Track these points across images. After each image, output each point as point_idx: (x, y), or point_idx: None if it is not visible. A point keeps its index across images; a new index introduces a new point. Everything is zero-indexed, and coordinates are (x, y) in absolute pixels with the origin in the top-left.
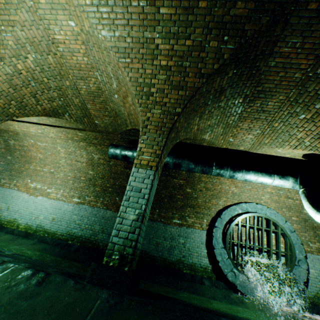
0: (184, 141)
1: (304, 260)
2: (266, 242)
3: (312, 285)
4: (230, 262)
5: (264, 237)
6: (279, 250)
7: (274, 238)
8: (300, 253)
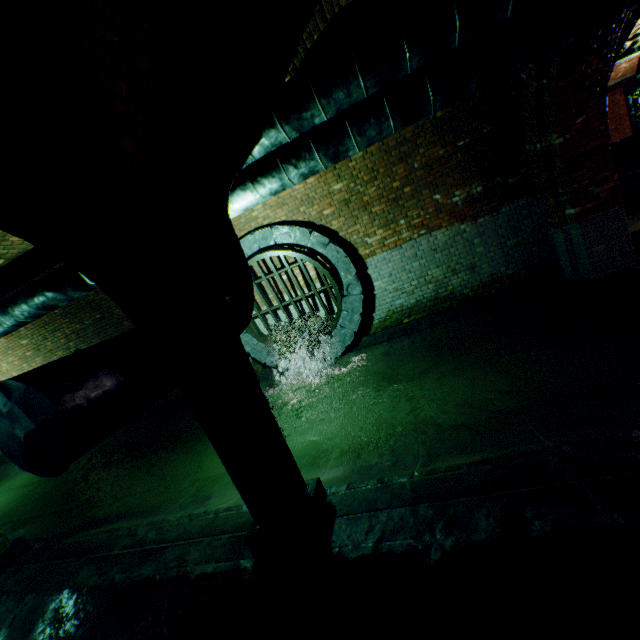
0: (5, 264)
1: (355, 282)
2: (304, 282)
3: (381, 304)
4: (263, 345)
5: (298, 276)
6: (314, 291)
7: (314, 268)
8: (348, 274)
